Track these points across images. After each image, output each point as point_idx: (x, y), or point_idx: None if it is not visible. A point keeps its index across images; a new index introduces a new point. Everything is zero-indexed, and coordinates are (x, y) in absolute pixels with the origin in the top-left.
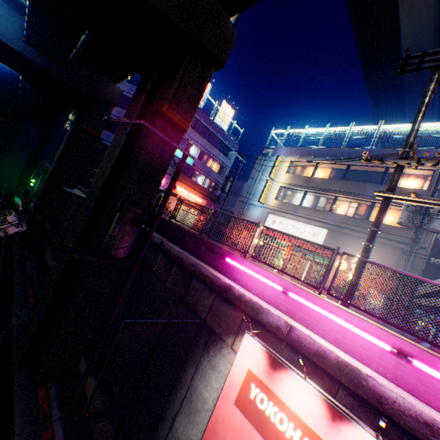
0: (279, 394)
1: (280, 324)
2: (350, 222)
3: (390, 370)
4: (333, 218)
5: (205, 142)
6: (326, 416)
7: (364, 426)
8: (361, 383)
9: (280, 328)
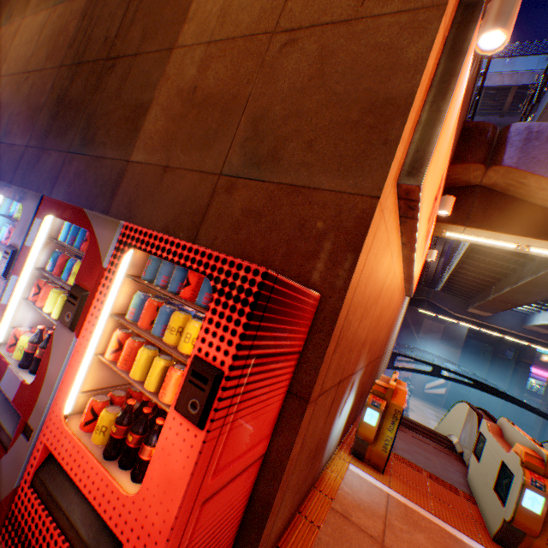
0: None
1: None
2: None
3: None
4: None
5: None
6: None
7: None
8: None
9: None
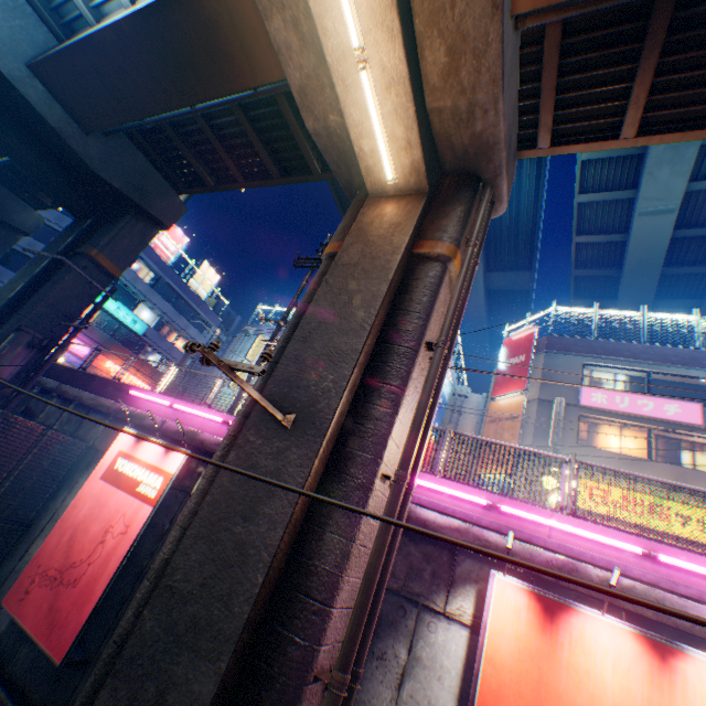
0: (138, 455)
1: (159, 422)
2: None
3: (223, 435)
4: None
5: (170, 307)
6: (165, 453)
7: (183, 448)
8: (197, 438)
9: (158, 424)
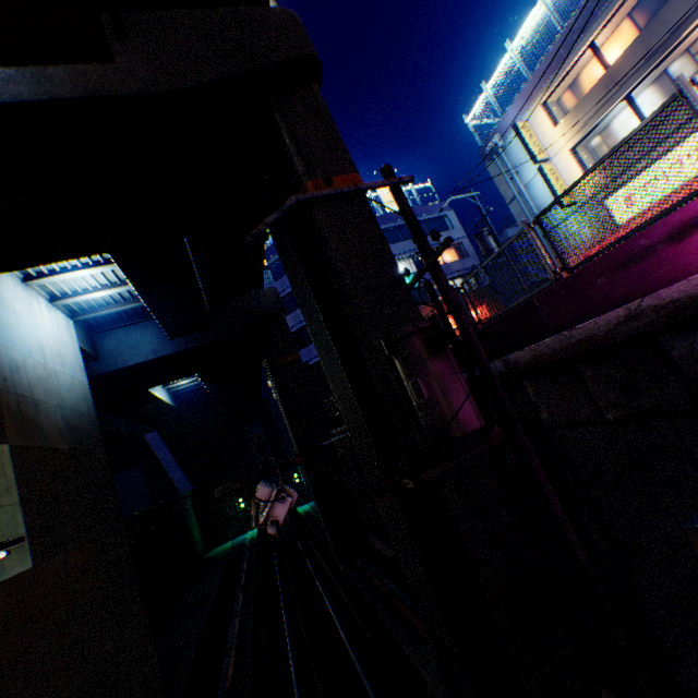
0: None
1: None
2: None
3: None
4: None
5: (404, 244)
6: None
7: None
8: None
9: None
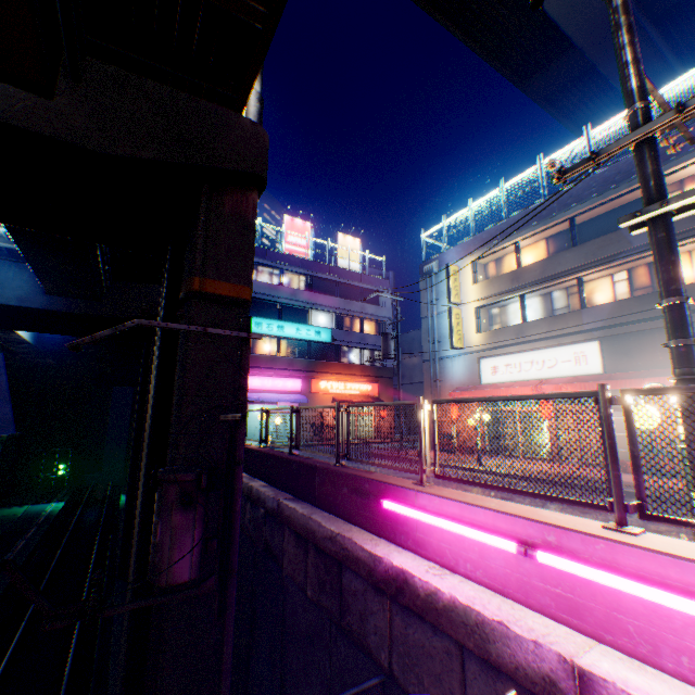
0: None
1: (549, 671)
2: (633, 307)
3: None
4: (596, 315)
5: (336, 300)
6: None
7: None
8: None
9: (554, 683)
